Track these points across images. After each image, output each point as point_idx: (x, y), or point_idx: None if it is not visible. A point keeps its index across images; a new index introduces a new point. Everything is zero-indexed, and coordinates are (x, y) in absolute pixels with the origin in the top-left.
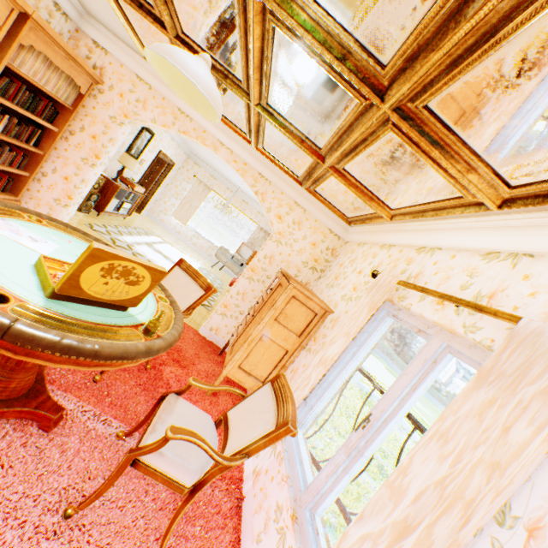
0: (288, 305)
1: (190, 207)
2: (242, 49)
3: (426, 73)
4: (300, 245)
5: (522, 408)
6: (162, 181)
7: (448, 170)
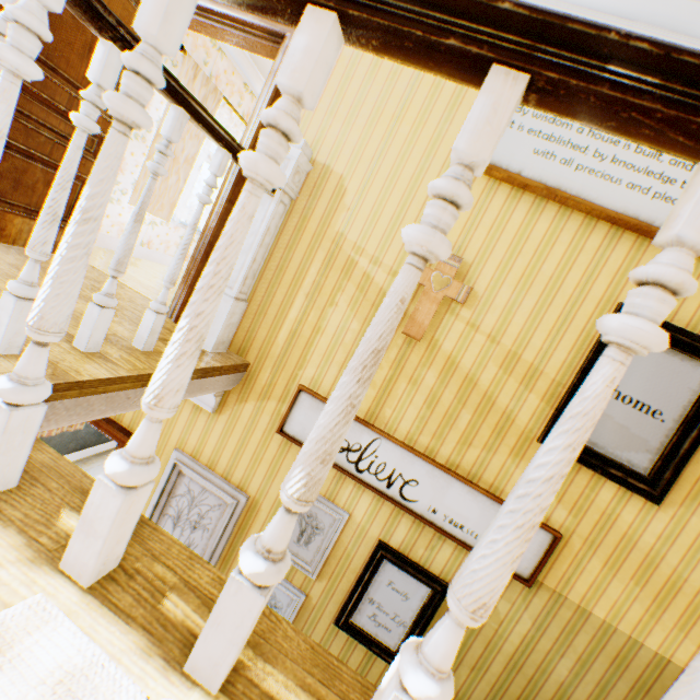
0: None
1: (173, 163)
2: None
3: None
4: None
5: None
6: None
7: None
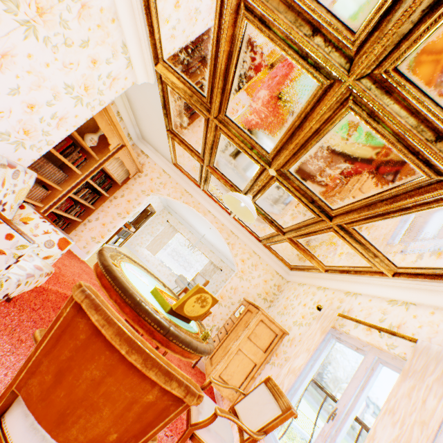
0: (257, 326)
1: (160, 242)
2: (251, 182)
3: (354, 218)
4: (256, 281)
5: (429, 388)
6: (144, 223)
7: (364, 254)
